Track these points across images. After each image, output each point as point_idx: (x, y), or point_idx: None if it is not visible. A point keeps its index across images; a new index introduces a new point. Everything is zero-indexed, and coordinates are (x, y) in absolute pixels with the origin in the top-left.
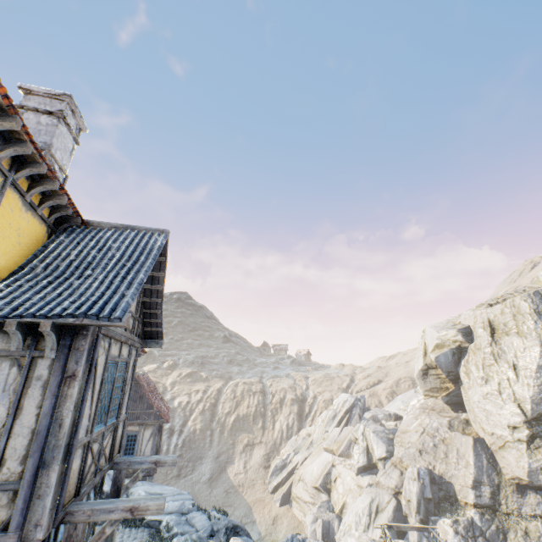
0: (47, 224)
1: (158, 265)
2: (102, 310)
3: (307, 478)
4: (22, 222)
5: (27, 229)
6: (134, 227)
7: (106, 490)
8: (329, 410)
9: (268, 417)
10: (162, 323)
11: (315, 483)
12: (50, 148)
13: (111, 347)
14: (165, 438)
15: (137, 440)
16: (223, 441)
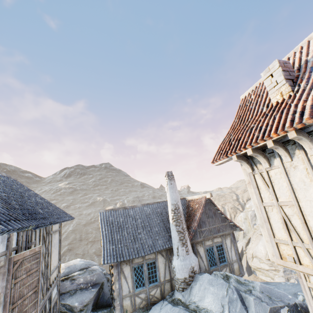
0: None
1: None
2: None
3: (259, 254)
4: None
5: None
6: None
7: (296, 302)
8: (247, 211)
9: None
10: None
11: (268, 257)
12: None
13: None
14: None
15: (223, 249)
16: None
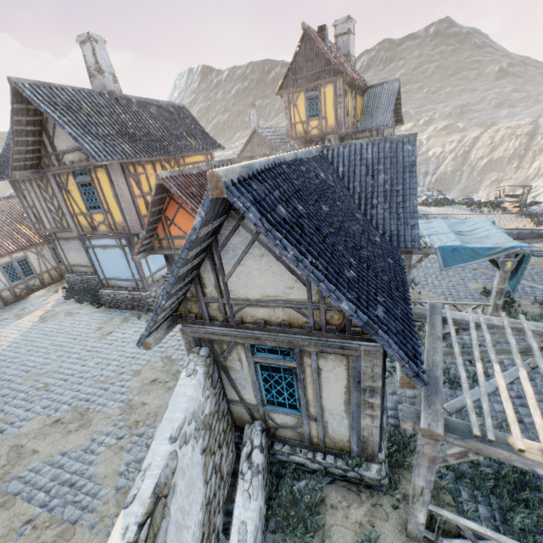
0: (362, 96)
1: (397, 93)
2: (384, 124)
3: None
4: (359, 102)
5: (360, 102)
6: (386, 82)
7: None
8: None
9: (526, 158)
10: (402, 116)
11: None
12: (350, 53)
13: (386, 131)
14: (421, 178)
15: None
16: (470, 179)
